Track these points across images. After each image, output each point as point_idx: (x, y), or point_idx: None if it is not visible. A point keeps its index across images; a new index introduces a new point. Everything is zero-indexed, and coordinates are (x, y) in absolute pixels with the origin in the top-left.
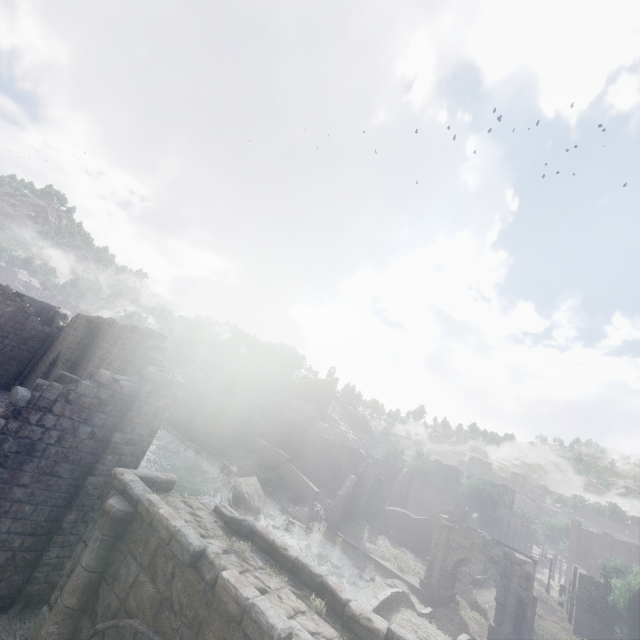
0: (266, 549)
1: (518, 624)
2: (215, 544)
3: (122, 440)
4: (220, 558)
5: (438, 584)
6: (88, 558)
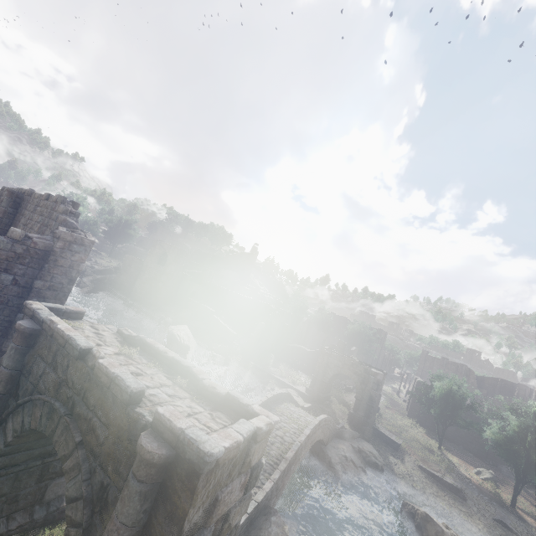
0: (153, 354)
1: (368, 411)
2: (109, 350)
3: (43, 286)
4: (101, 353)
5: (318, 390)
6: (7, 361)
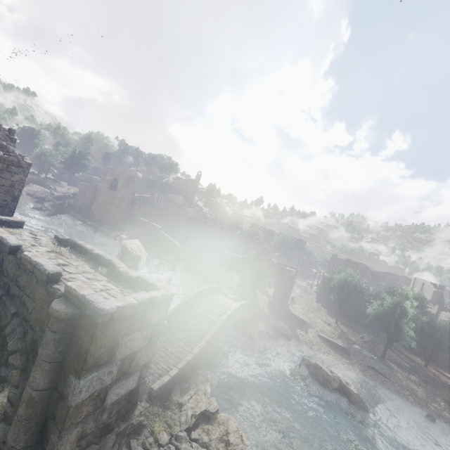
0: (83, 252)
1: (283, 298)
2: (42, 249)
3: None
4: (27, 248)
5: (246, 286)
6: None
